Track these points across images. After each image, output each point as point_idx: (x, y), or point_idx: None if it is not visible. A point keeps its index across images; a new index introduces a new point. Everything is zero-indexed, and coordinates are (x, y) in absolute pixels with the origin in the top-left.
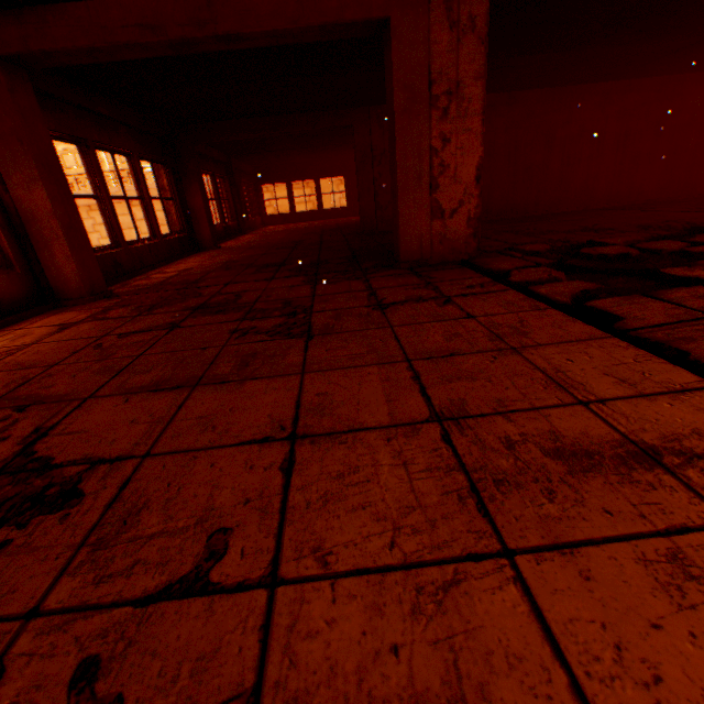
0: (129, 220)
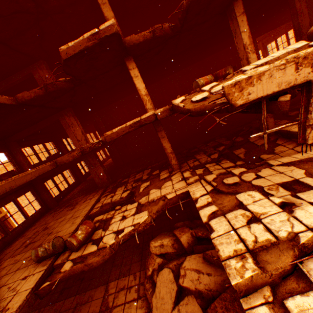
0: (66, 143)
